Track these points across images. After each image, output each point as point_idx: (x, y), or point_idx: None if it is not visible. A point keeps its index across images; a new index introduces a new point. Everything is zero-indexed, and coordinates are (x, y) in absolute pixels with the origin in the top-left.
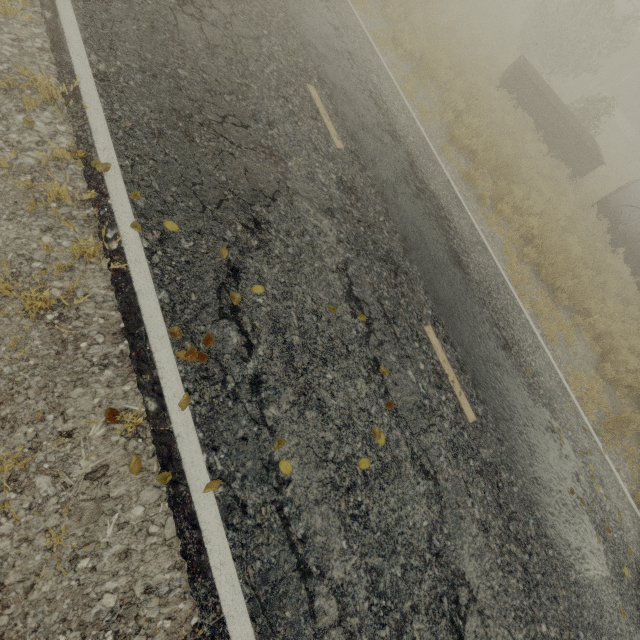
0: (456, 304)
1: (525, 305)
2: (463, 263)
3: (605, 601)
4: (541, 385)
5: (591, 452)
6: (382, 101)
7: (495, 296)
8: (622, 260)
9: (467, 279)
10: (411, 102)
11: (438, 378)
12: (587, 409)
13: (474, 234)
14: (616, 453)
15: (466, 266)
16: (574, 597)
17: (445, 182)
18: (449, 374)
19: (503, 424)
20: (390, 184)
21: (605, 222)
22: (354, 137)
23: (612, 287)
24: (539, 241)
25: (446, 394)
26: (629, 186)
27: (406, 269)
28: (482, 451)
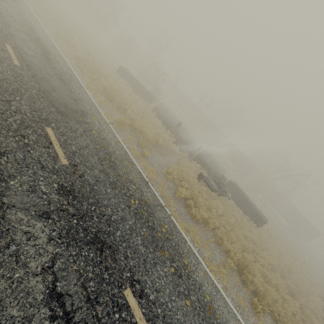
0: (35, 57)
1: (89, 91)
2: (51, 61)
3: (71, 124)
4: (78, 95)
5: (99, 118)
6: (32, 26)
7: (67, 75)
8: (161, 123)
9: (50, 62)
10: (57, 43)
11: (2, 50)
12: (108, 117)
13: (67, 67)
14: (123, 135)
15: (52, 62)
16: (48, 110)
17: (59, 54)
18: (11, 54)
19: (39, 78)
20: (16, 28)
21: (156, 113)
22: (2, 13)
23: (148, 119)
24: (107, 88)
25: (4, 53)
26: (160, 103)
27: (6, 35)
28: (16, 69)
